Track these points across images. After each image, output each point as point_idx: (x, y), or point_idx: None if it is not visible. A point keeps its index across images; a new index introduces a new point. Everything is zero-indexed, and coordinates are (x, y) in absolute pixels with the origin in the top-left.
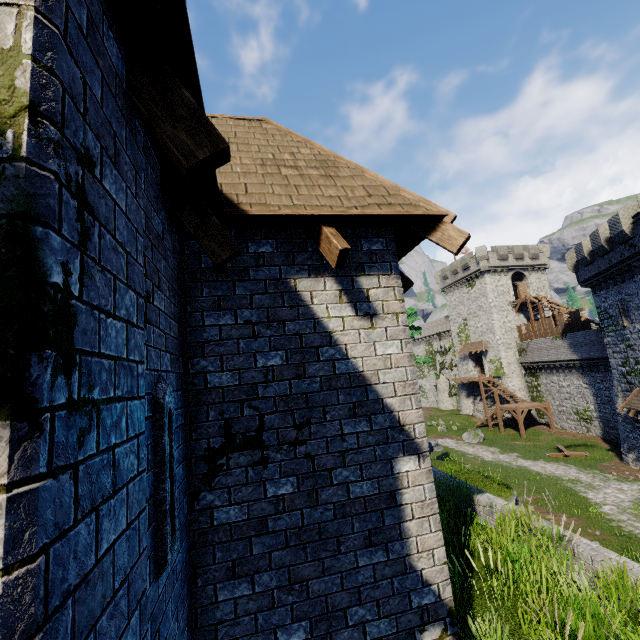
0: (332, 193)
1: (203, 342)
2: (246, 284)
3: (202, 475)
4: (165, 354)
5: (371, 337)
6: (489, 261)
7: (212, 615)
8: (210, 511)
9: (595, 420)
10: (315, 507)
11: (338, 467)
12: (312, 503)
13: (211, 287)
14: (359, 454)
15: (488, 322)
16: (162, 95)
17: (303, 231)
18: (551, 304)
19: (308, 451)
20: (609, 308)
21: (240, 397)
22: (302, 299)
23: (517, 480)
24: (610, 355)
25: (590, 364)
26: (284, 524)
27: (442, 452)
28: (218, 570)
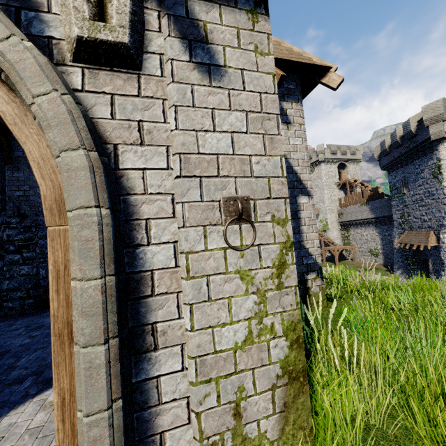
0: None
1: None
2: None
3: None
4: None
5: (287, 135)
6: (325, 154)
7: None
8: None
9: (380, 255)
10: None
11: None
12: None
13: None
14: None
15: (321, 195)
16: None
17: None
18: (361, 184)
19: None
20: (396, 183)
21: None
22: None
23: None
24: (394, 212)
25: (381, 220)
26: None
27: None
28: None
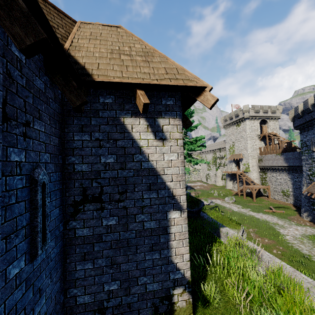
0: (146, 71)
1: (73, 148)
2: (97, 119)
3: (71, 213)
4: (45, 154)
5: (162, 151)
6: (249, 113)
7: (73, 275)
8: (74, 230)
9: (291, 196)
10: (126, 231)
11: (139, 214)
12: (125, 229)
13: (78, 120)
14: (150, 208)
15: (245, 144)
16: (5, 2)
17: (130, 92)
18: (278, 137)
19: (124, 205)
20: (307, 141)
21: (91, 177)
22: (127, 129)
23: (247, 221)
24: (303, 165)
25: (293, 169)
26: (110, 238)
27: (214, 205)
28: (77, 256)
